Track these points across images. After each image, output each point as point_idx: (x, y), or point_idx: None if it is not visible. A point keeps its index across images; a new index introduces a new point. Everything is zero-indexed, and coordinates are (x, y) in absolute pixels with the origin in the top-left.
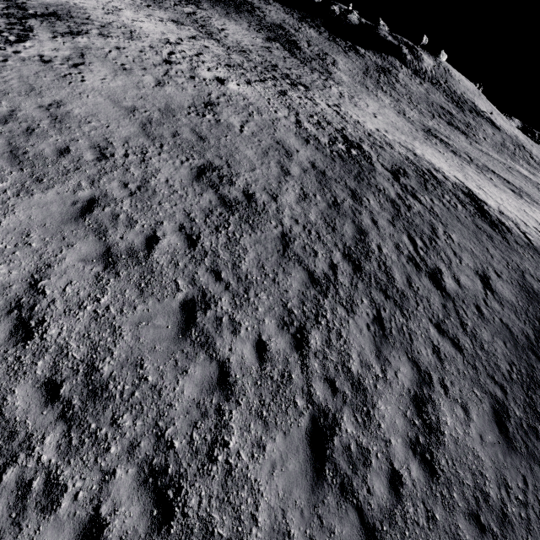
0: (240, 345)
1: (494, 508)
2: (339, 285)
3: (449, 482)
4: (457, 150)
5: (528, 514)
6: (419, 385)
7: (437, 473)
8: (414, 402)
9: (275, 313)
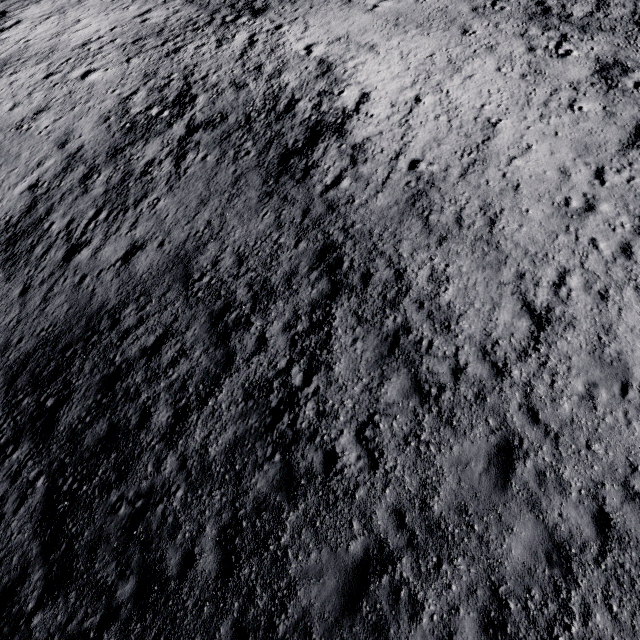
0: None
1: None
2: None
3: None
4: None
5: None
6: None
7: None
8: None
9: None
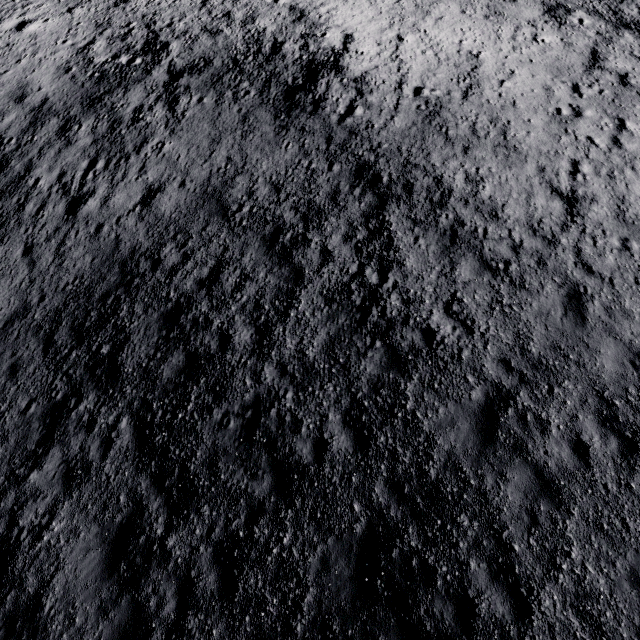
0: None
1: None
2: None
3: None
4: None
5: None
6: None
7: None
8: None
9: None
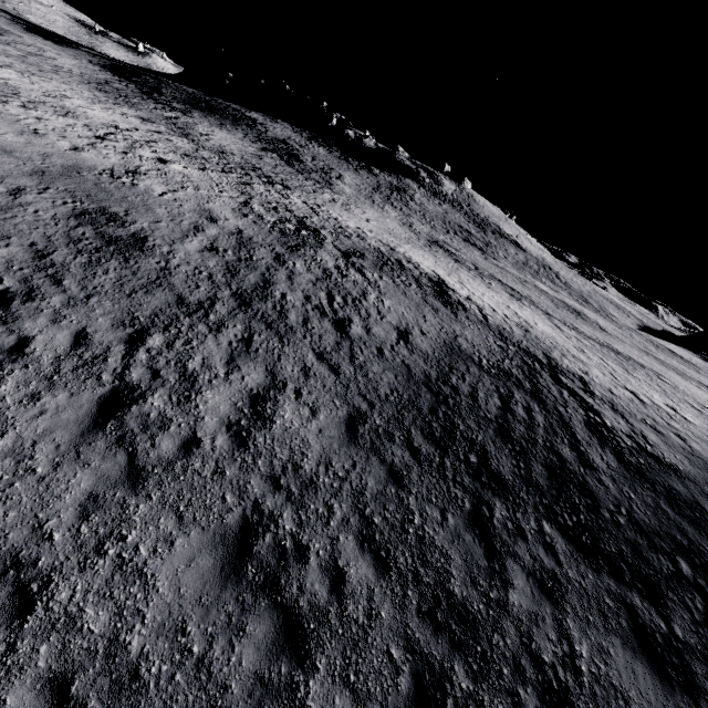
0: (55, 330)
1: (303, 476)
2: (213, 312)
3: (259, 453)
4: (463, 260)
5: (343, 485)
6: (268, 388)
7: (248, 446)
8: (253, 398)
9: (115, 316)
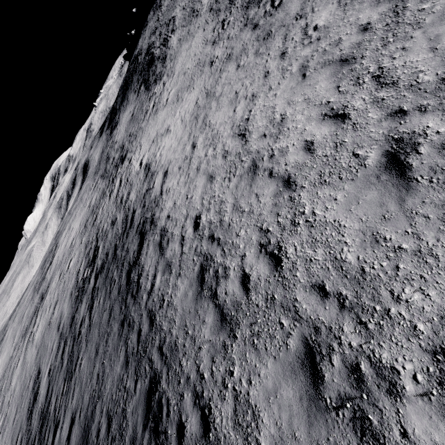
0: None
1: None
2: None
3: None
4: None
5: None
6: None
7: None
8: None
9: None
